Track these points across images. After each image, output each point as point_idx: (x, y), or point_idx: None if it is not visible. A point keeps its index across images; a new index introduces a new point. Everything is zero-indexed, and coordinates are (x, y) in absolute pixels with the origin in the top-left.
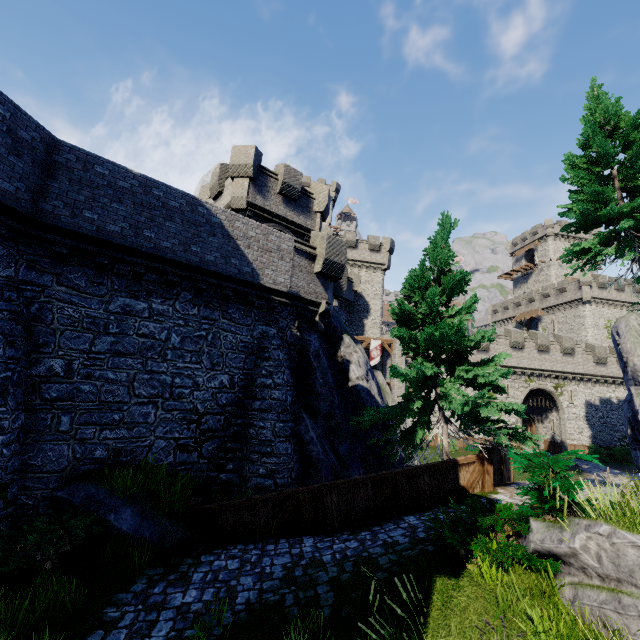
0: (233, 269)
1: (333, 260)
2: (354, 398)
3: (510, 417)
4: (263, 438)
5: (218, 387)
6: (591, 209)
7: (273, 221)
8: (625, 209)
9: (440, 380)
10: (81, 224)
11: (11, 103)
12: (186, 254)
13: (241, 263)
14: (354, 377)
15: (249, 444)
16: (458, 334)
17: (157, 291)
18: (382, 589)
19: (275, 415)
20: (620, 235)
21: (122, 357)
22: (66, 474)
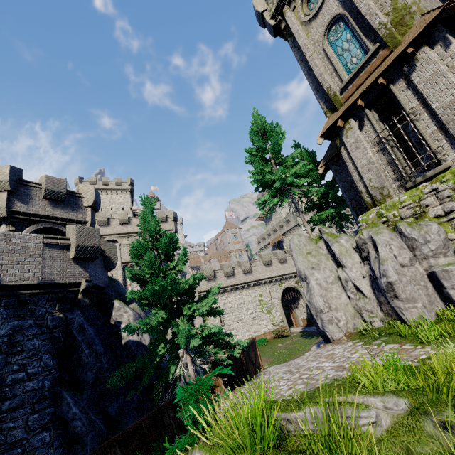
0: None
1: (86, 245)
2: (127, 353)
3: (277, 312)
4: (13, 440)
5: None
6: (260, 177)
7: (41, 221)
8: (275, 175)
9: (175, 321)
10: None
11: None
12: None
13: None
14: (125, 335)
15: None
16: (176, 283)
17: None
18: None
19: (28, 408)
20: (280, 190)
21: None
22: None
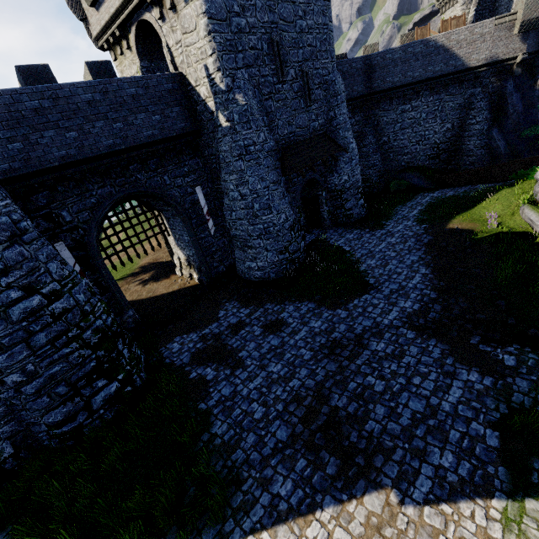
0: (449, 68)
1: (530, 18)
2: None
3: None
4: (468, 149)
5: (445, 130)
6: None
7: None
8: None
9: None
10: (382, 86)
11: (357, 59)
12: (423, 75)
13: (454, 62)
14: None
15: (462, 153)
16: None
17: (413, 97)
18: (488, 191)
19: (475, 138)
20: None
21: (404, 130)
22: (395, 171)
